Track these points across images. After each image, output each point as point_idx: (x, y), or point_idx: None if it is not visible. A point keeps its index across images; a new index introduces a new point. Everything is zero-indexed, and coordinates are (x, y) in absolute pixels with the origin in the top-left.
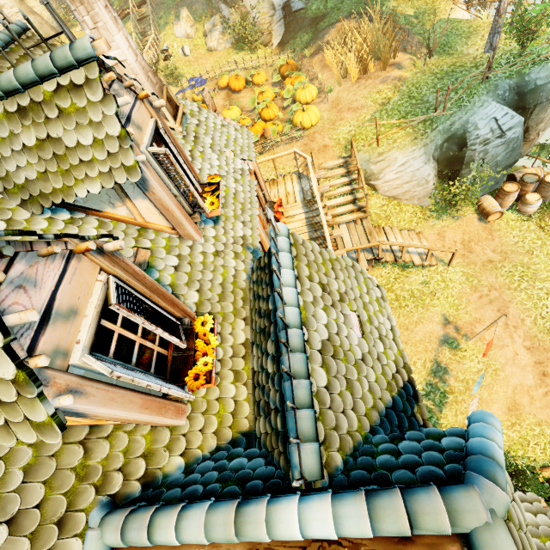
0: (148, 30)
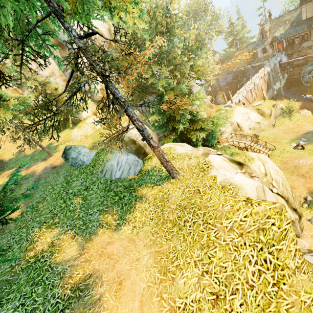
0: None
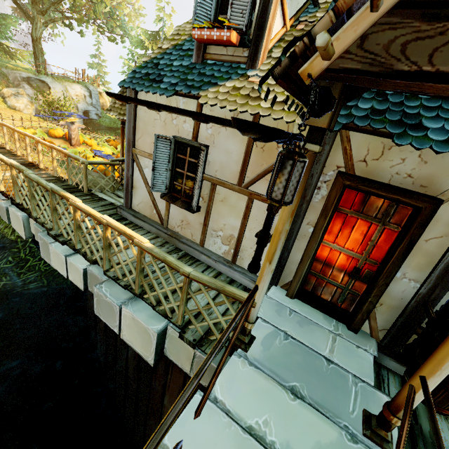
0: None
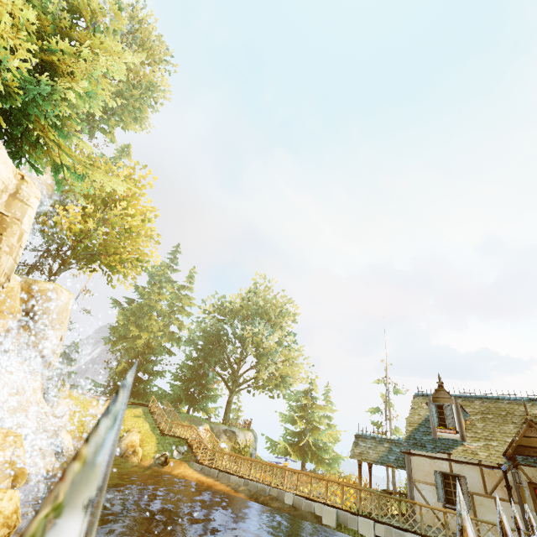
0: (161, 421)
